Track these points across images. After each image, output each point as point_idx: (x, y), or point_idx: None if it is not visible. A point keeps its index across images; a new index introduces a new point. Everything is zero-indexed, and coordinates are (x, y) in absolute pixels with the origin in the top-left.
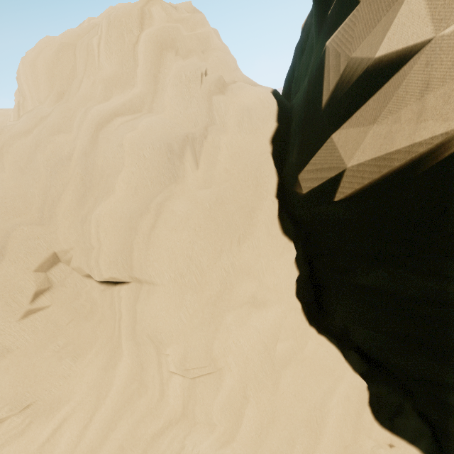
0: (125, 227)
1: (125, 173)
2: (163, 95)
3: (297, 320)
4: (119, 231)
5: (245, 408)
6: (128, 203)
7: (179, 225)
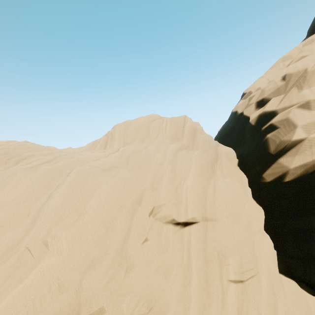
0: (201, 191)
1: (194, 169)
2: (198, 144)
3: None
4: (197, 193)
5: (276, 303)
6: (198, 181)
7: (226, 190)
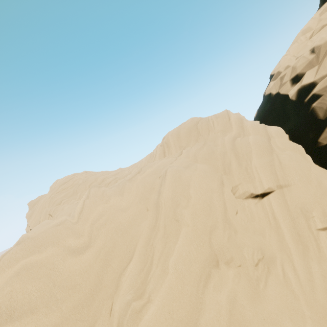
0: (268, 165)
1: (254, 151)
2: (248, 130)
3: None
4: (265, 168)
5: None
6: (262, 159)
7: (290, 160)
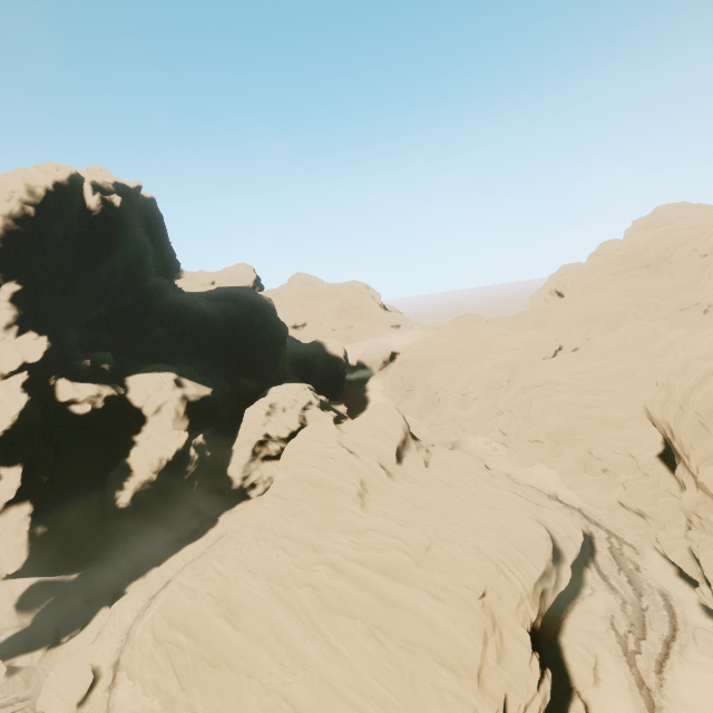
0: None
1: None
2: None
3: None
4: None
5: None
6: None
7: None
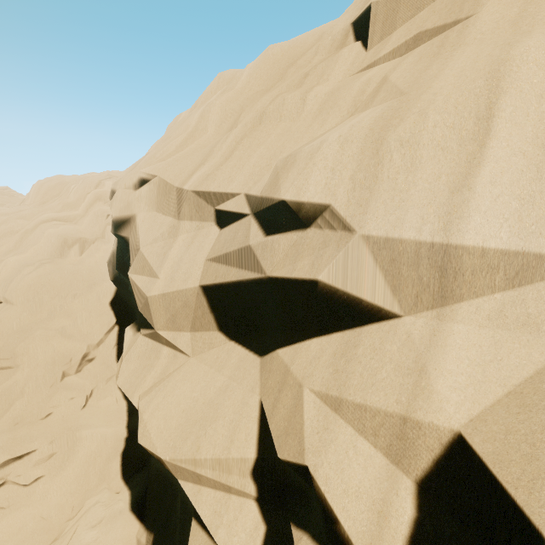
0: (17, 269)
1: (38, 246)
2: (86, 218)
3: (105, 374)
4: (13, 271)
5: (18, 400)
6: (28, 260)
7: (43, 275)
